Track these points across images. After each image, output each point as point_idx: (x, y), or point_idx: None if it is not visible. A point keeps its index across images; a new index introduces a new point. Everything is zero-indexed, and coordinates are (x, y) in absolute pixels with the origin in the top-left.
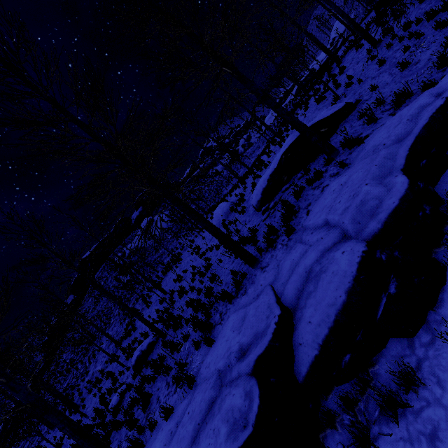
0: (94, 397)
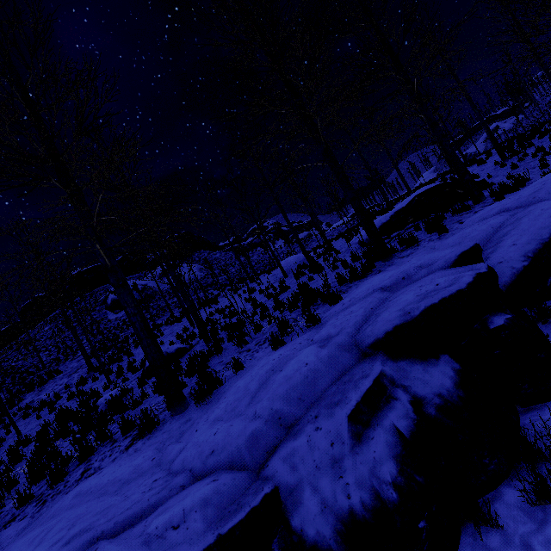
0: (36, 421)
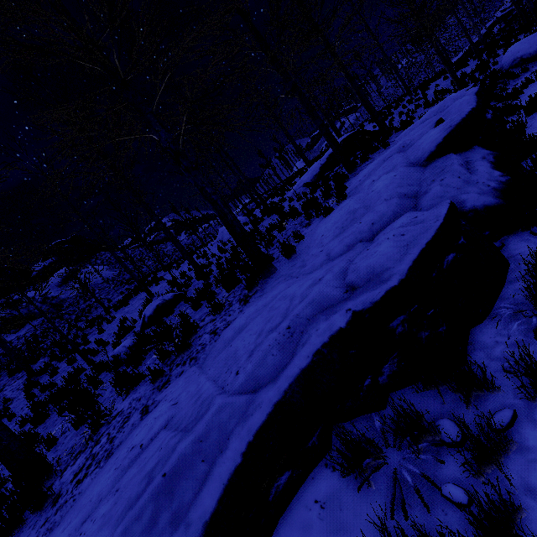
0: None
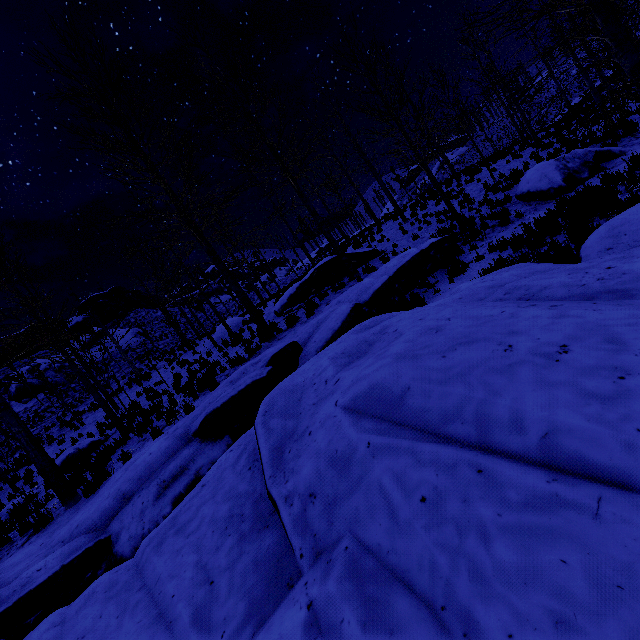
0: None
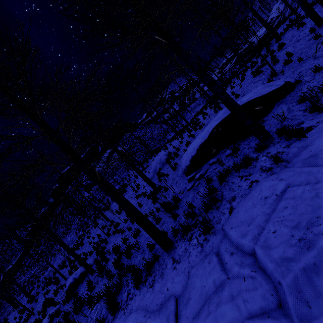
0: (44, 296)
